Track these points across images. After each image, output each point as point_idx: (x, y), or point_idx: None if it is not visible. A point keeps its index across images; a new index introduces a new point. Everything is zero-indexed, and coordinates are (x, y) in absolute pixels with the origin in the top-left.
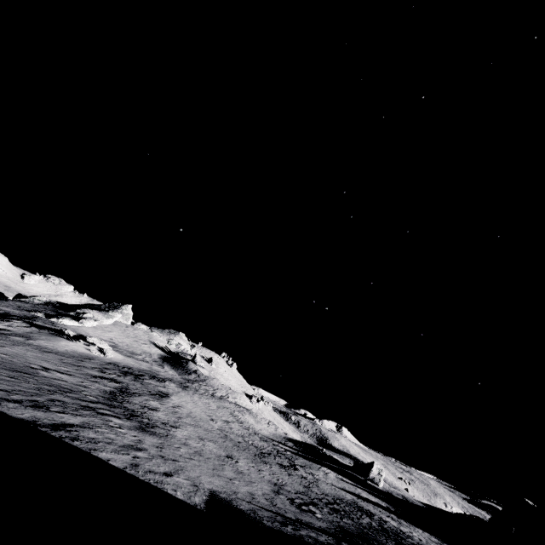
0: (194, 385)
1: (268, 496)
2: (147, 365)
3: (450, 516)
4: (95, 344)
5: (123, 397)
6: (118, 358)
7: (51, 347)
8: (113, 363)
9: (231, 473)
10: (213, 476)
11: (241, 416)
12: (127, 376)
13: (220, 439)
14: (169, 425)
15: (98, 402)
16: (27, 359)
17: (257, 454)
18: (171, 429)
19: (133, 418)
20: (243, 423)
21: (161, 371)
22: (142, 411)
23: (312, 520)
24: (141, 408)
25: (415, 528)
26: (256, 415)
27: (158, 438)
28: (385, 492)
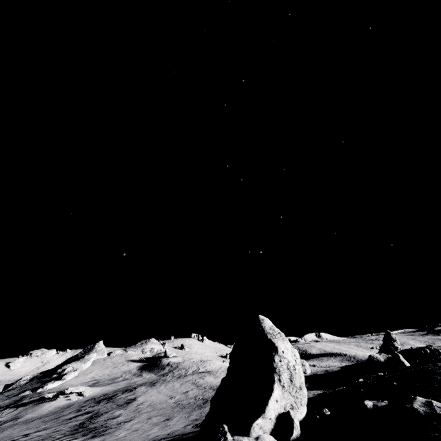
0: (168, 376)
1: (174, 431)
2: (126, 382)
3: (356, 366)
4: (73, 392)
5: (90, 422)
6: (96, 391)
7: (36, 415)
8: (91, 398)
9: (155, 430)
10: (132, 439)
11: (201, 381)
12: (100, 403)
13: (169, 410)
14: (124, 422)
15: (64, 436)
16: (11, 436)
17: (200, 404)
18: (123, 424)
19: (90, 433)
20: (201, 386)
21: (138, 381)
22: (103, 424)
23: (193, 430)
24: (104, 422)
25: (310, 392)
26: (216, 373)
27: (104, 436)
28: (310, 375)
